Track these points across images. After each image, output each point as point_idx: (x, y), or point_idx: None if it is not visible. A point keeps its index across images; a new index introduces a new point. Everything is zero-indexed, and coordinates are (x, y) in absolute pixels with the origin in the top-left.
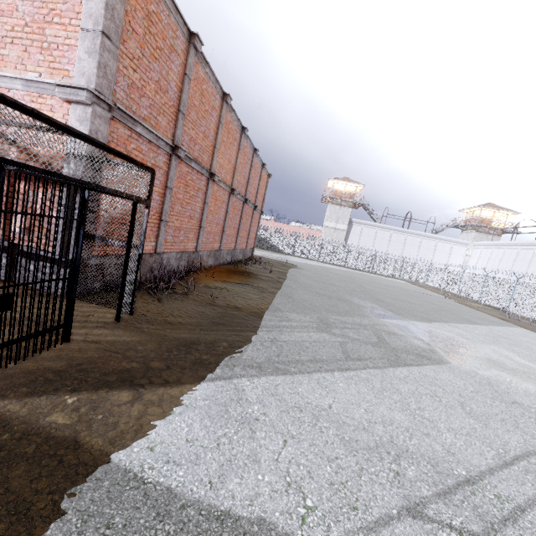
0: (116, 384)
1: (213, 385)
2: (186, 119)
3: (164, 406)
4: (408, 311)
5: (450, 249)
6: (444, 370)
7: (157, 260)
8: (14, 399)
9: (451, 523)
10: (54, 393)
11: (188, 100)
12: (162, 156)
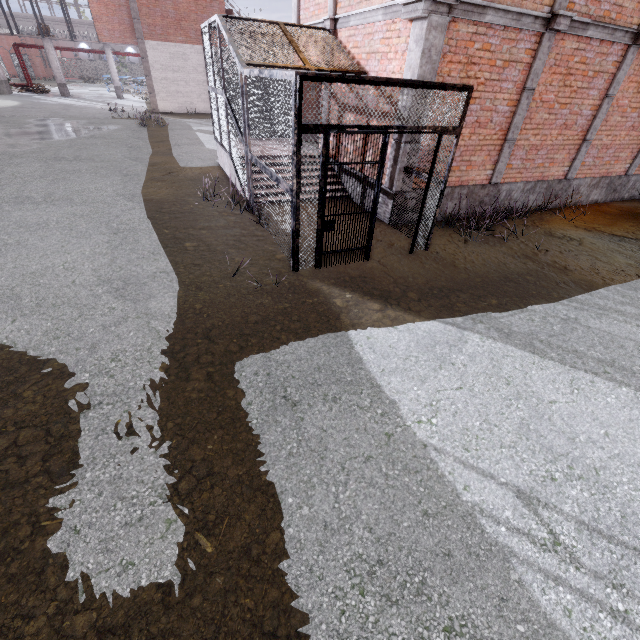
0: (376, 297)
1: (443, 327)
2: None
3: (394, 322)
4: None
5: None
6: None
7: (490, 193)
8: (326, 284)
9: (559, 534)
10: (343, 288)
11: None
12: (524, 41)
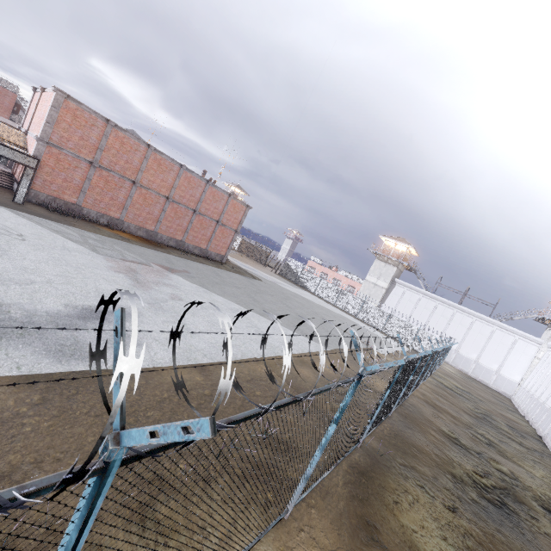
0: None
1: None
2: (106, 152)
3: None
4: (208, 285)
5: (512, 342)
6: (83, 248)
7: (78, 208)
8: None
9: None
10: None
11: (108, 145)
12: (84, 164)
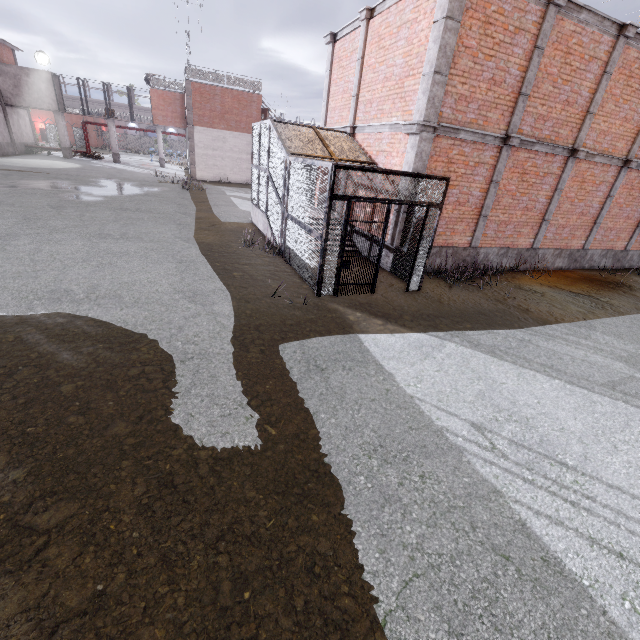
0: (380, 316)
1: (428, 337)
2: (531, 98)
3: (393, 332)
4: None
5: None
6: None
7: (471, 254)
8: (342, 306)
9: (496, 445)
10: (355, 309)
11: (537, 74)
12: (489, 151)
